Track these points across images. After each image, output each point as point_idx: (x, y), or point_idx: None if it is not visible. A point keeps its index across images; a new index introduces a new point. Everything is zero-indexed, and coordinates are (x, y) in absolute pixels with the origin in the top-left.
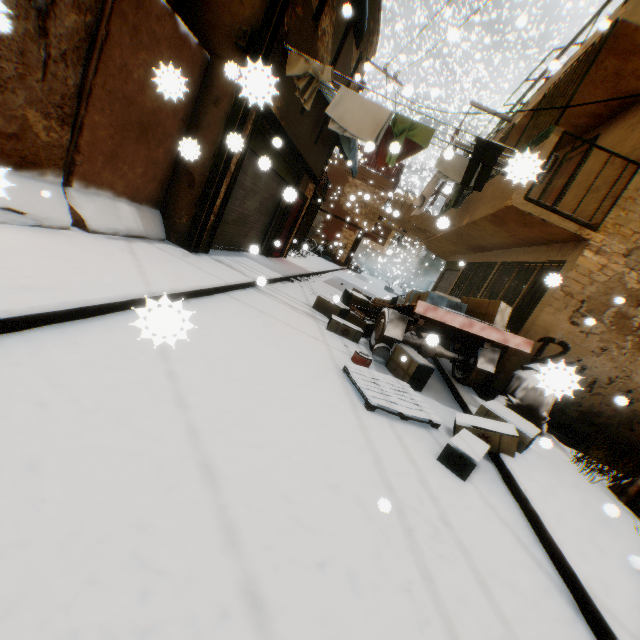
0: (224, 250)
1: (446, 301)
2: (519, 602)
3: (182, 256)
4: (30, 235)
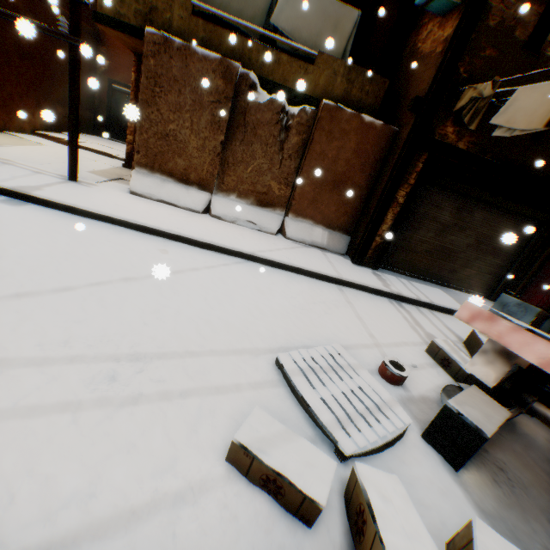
0: (415, 278)
1: (532, 314)
2: (41, 442)
3: (335, 260)
4: (247, 230)
